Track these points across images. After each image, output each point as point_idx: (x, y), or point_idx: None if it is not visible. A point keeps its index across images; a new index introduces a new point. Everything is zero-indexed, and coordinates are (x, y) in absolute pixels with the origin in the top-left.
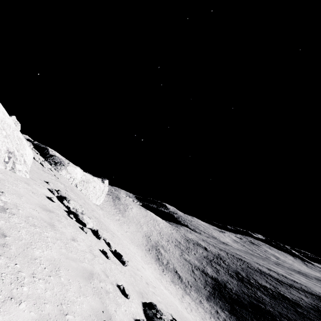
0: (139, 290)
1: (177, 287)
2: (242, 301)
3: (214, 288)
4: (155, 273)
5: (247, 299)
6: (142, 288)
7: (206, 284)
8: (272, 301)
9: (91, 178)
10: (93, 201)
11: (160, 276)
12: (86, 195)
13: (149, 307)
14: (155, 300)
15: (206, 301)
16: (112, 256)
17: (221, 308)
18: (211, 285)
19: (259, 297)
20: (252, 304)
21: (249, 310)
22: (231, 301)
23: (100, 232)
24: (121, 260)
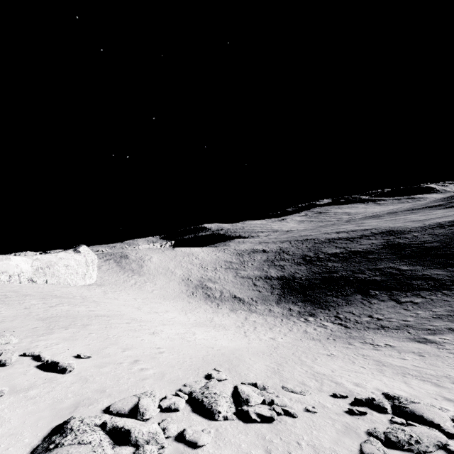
0: (76, 400)
1: (239, 312)
2: (313, 283)
3: (283, 287)
4: (204, 316)
5: (319, 278)
6: (100, 385)
7: (273, 289)
8: (343, 264)
9: (52, 258)
10: (79, 285)
11: (213, 315)
12: (60, 284)
13: (56, 432)
14: (129, 385)
15: (277, 306)
16: (35, 376)
17: (294, 303)
18: (278, 287)
19: (330, 268)
20: (324, 279)
21: (322, 288)
22: (303, 289)
23: (5, 355)
24: (58, 369)
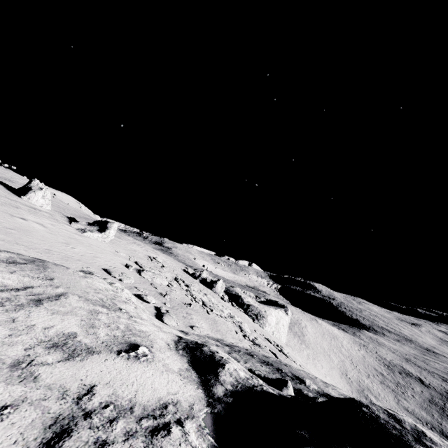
0: None
1: None
2: None
3: None
4: None
5: None
6: None
7: None
8: None
9: (278, 315)
10: (283, 342)
11: None
12: (279, 339)
13: None
14: None
15: None
16: None
17: None
18: None
19: None
20: None
21: None
22: None
23: None
24: None
